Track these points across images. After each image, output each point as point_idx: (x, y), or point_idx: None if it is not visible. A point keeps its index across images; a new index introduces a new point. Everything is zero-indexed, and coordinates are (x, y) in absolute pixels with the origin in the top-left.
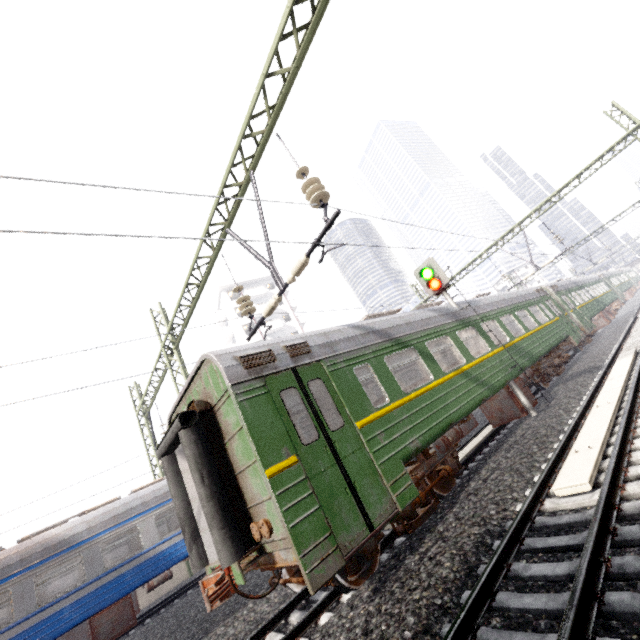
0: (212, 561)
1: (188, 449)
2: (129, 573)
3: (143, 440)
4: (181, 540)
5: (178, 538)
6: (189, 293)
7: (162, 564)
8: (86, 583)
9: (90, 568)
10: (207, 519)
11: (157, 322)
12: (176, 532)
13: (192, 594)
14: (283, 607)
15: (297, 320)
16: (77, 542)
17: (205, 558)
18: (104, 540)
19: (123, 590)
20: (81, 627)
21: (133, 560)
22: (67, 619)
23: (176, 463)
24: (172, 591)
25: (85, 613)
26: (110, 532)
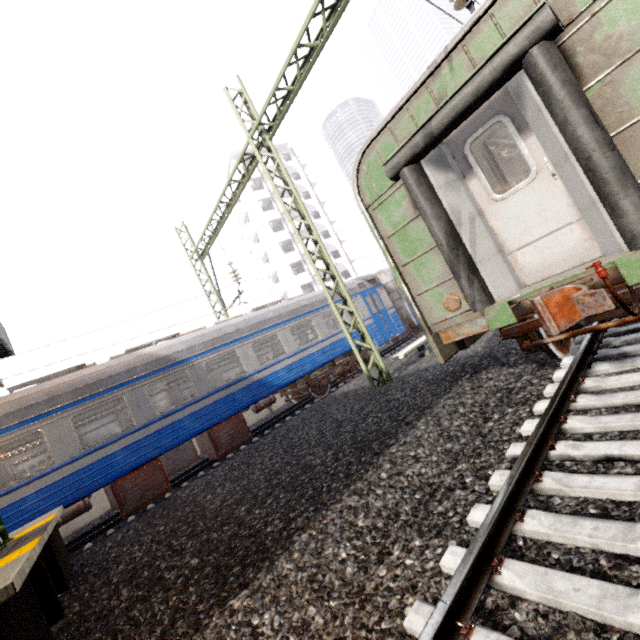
0: (500, 298)
1: (560, 71)
2: (237, 393)
3: (202, 286)
4: (280, 369)
5: (277, 367)
6: (322, 13)
7: (267, 388)
8: (198, 398)
9: (199, 385)
10: (613, 175)
11: (236, 107)
12: (274, 361)
13: (305, 414)
14: (577, 360)
15: (317, 198)
16: (180, 360)
17: (489, 295)
18: (206, 361)
19: (235, 408)
20: (186, 445)
21: (239, 382)
22: (188, 428)
23: (426, 177)
24: (259, 423)
25: (204, 424)
26: (210, 354)
